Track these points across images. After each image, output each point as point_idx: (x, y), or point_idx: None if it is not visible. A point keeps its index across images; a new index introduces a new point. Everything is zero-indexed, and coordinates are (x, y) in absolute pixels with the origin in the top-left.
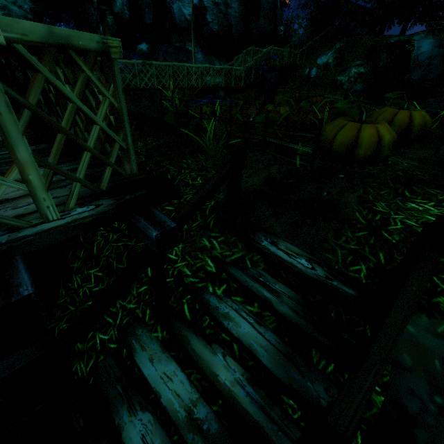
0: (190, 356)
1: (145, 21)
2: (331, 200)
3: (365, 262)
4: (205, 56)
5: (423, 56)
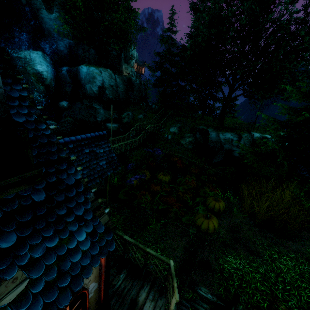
0: None
1: (66, 89)
2: (208, 260)
3: (222, 286)
4: (105, 111)
5: (213, 138)
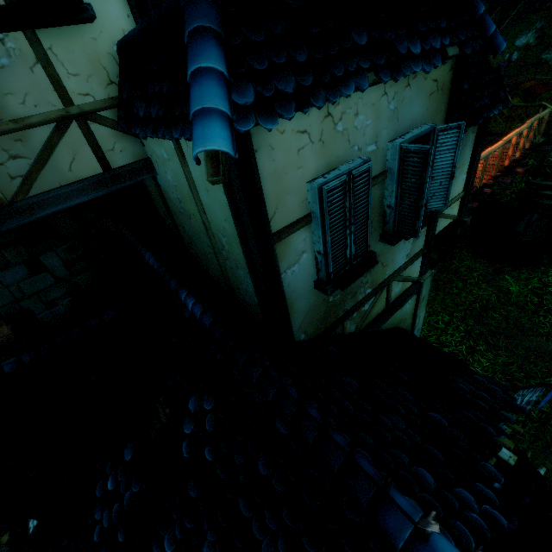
0: None
1: None
2: None
3: None
4: None
5: None
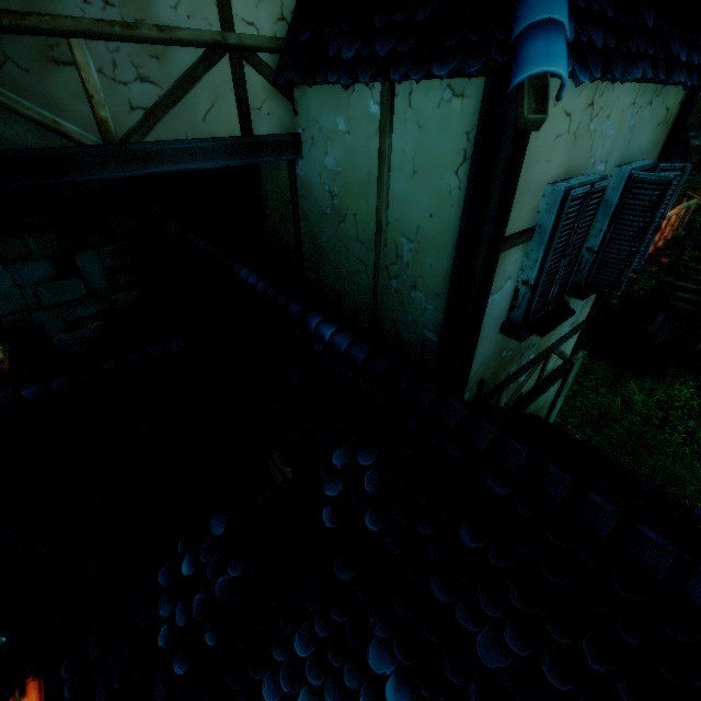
0: (692, 277)
1: None
2: None
3: None
4: None
5: None
